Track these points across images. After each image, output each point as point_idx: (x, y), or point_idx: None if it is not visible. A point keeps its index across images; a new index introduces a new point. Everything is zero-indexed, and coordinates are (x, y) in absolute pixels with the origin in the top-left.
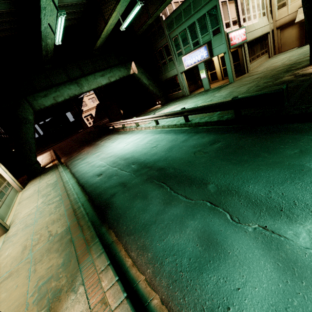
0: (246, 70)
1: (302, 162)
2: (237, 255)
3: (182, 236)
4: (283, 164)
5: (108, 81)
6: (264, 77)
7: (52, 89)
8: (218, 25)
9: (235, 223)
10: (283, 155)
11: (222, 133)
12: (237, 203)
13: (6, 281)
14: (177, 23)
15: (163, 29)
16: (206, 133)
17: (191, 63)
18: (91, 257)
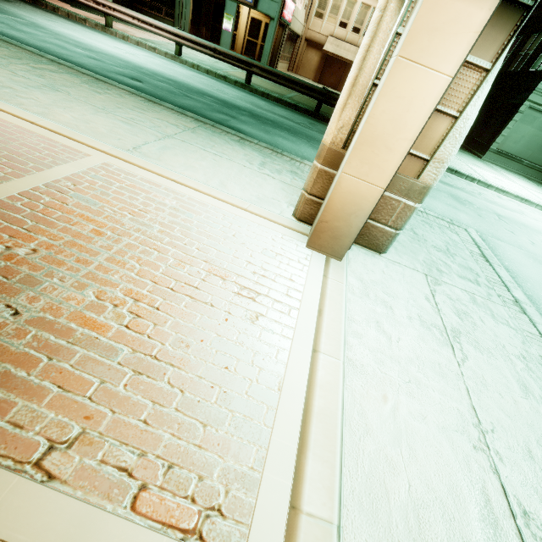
0: (275, 67)
1: None
2: None
3: None
4: None
5: None
6: None
7: None
8: None
9: None
10: None
11: (310, 119)
12: None
13: (171, 151)
14: None
15: None
16: (292, 111)
17: None
18: (294, 159)
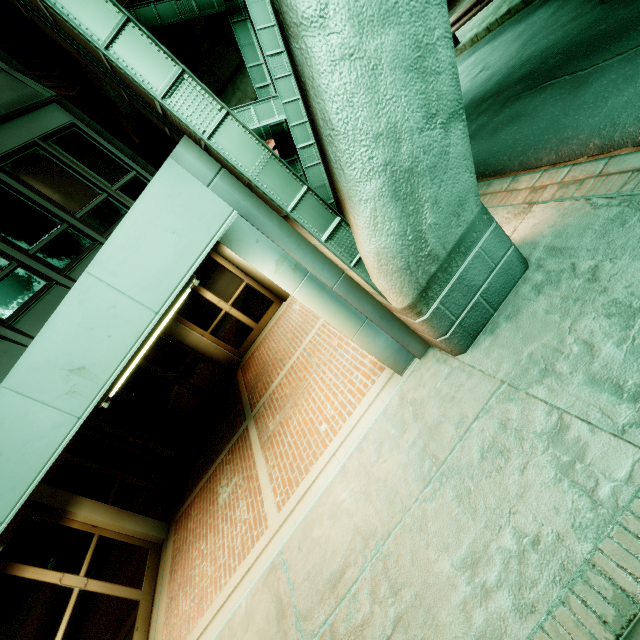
0: None
1: None
2: None
3: None
4: None
5: None
6: None
7: (228, 91)
8: None
9: None
10: None
11: None
12: None
13: None
14: None
15: None
16: None
17: None
18: None
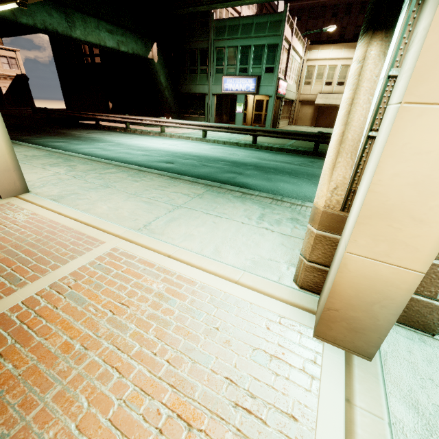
0: (277, 125)
1: None
2: None
3: None
4: None
5: (116, 46)
6: None
7: None
8: (273, 64)
9: None
10: None
11: (309, 158)
12: None
13: (176, 222)
14: (230, 33)
15: (209, 30)
16: (292, 156)
17: (233, 88)
18: (295, 204)
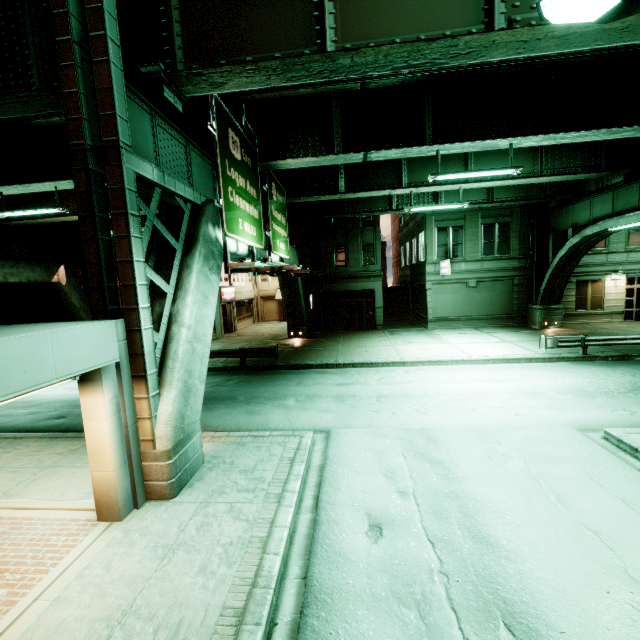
0: (234, 329)
1: (288, 384)
2: (267, 411)
3: (234, 415)
4: (280, 385)
5: (2, 279)
6: (255, 340)
7: None
8: None
9: (262, 405)
10: (280, 382)
11: (232, 375)
12: (260, 400)
13: (38, 481)
14: None
15: None
16: (216, 376)
17: None
18: None
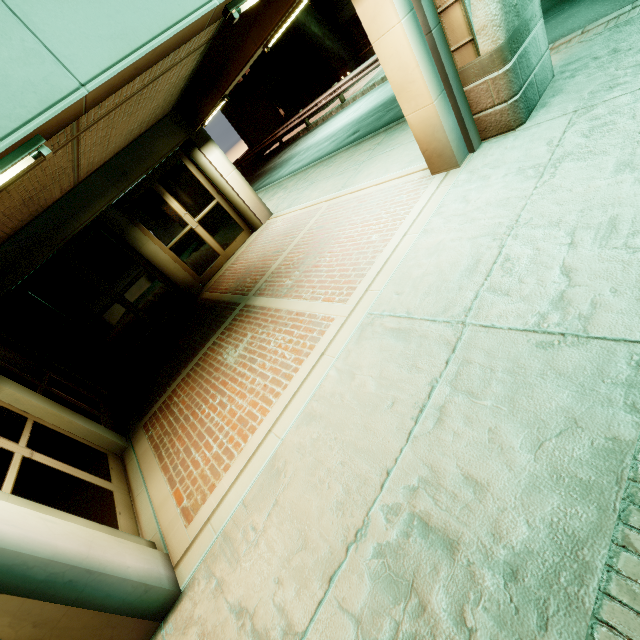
0: None
1: None
2: None
3: (578, 14)
4: None
5: None
6: None
7: None
8: None
9: None
10: None
11: None
12: None
13: (361, 172)
14: None
15: None
16: None
17: None
18: None
